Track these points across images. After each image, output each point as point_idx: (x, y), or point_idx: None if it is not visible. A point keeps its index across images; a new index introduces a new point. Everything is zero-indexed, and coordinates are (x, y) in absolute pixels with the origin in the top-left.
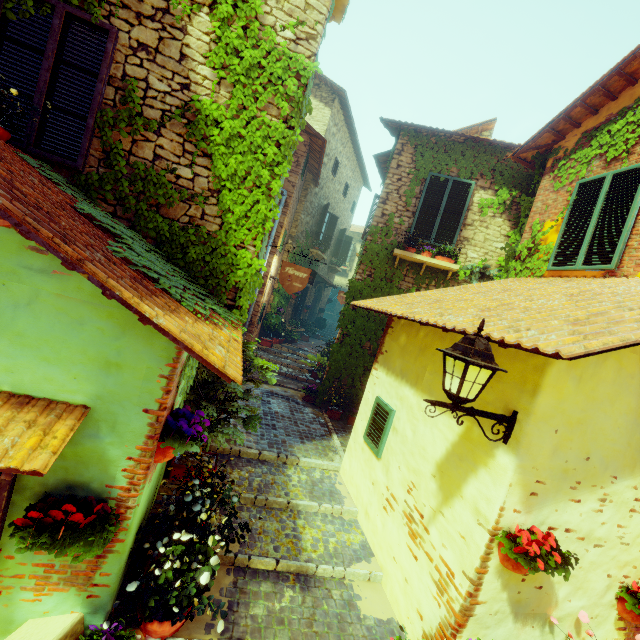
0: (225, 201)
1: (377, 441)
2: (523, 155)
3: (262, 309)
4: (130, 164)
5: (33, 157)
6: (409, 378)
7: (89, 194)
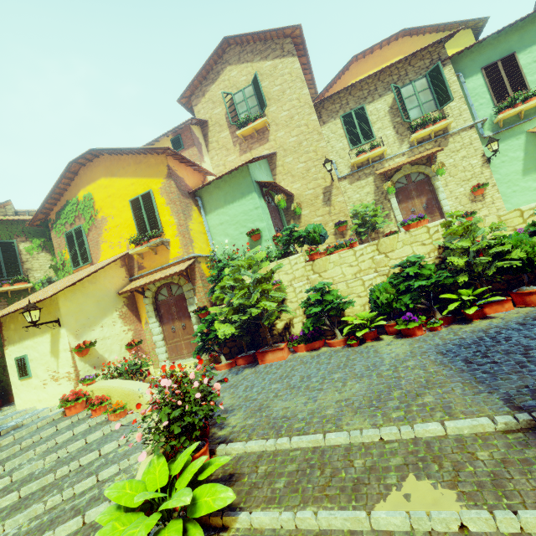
0: None
1: (26, 372)
2: (35, 223)
3: None
4: None
5: None
6: (25, 337)
7: None
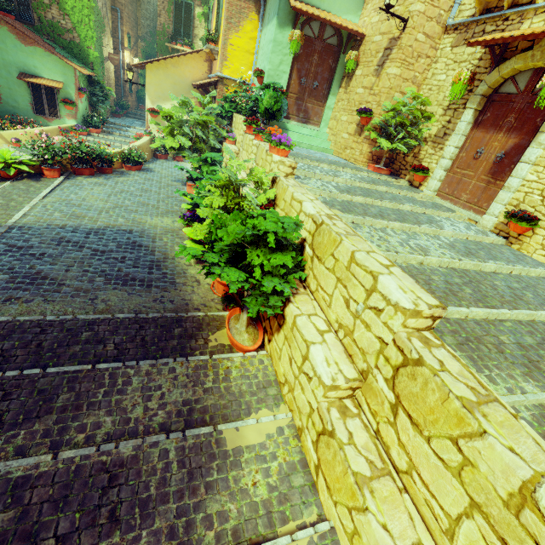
0: (78, 32)
1: None
2: None
3: (129, 84)
4: (47, 21)
5: (21, 22)
6: None
7: (40, 33)
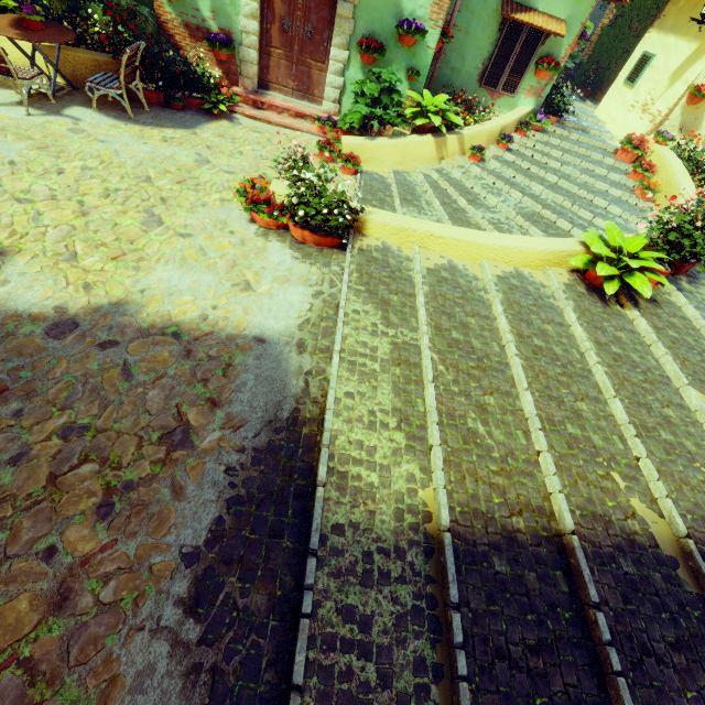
0: None
1: (635, 79)
2: None
3: None
4: None
5: None
6: (675, 30)
7: None
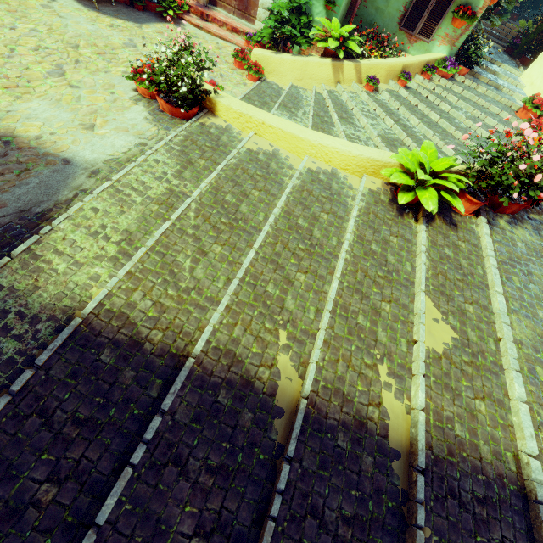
0: None
1: None
2: None
3: None
4: None
5: None
6: None
7: None
